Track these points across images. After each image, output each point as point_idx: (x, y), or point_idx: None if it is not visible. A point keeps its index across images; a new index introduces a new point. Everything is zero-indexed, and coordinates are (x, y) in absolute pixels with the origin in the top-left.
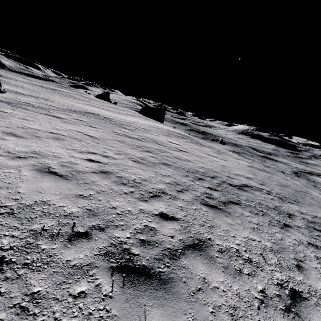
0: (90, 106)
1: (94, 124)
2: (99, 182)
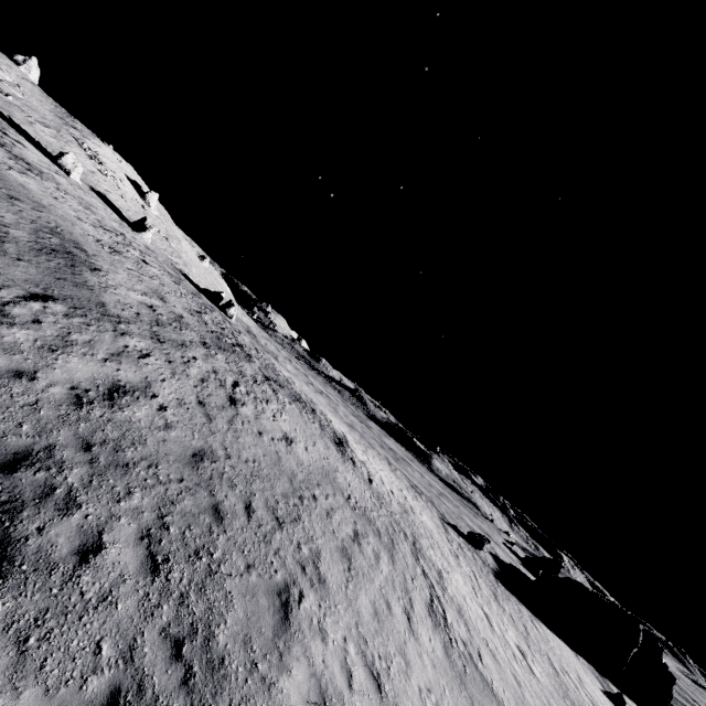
0: (331, 408)
1: (156, 259)
2: (17, 146)
